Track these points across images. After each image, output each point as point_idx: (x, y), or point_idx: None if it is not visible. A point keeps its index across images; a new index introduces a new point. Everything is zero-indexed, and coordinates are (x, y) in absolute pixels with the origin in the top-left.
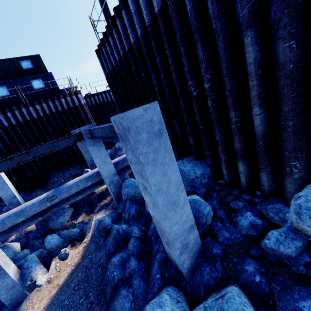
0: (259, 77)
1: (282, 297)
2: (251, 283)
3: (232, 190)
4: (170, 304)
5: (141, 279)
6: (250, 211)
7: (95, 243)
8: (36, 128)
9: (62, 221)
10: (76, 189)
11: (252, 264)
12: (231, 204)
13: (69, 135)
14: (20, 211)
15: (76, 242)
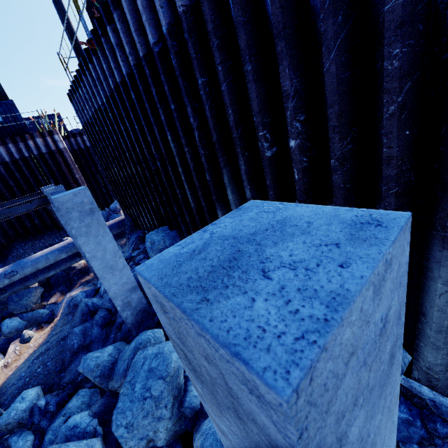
0: (183, 166)
1: None
2: None
3: None
4: (111, 351)
5: (100, 343)
6: None
7: (63, 320)
8: None
9: (28, 303)
10: (45, 262)
11: None
12: None
13: (38, 193)
14: None
15: (44, 325)
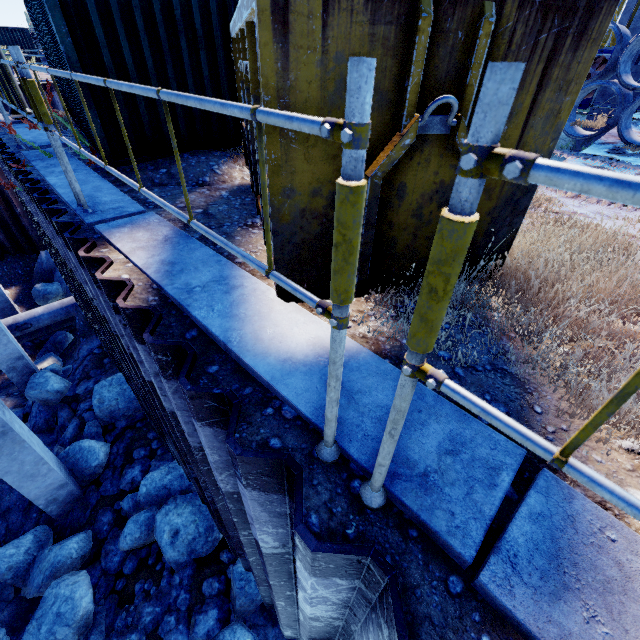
0: None
1: (110, 541)
2: (101, 530)
3: (150, 432)
4: (30, 544)
5: (21, 514)
6: (143, 464)
7: None
8: None
9: None
10: None
11: (109, 516)
12: (135, 452)
13: None
14: None
15: None
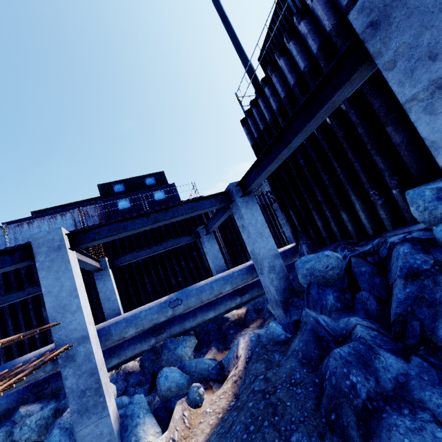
0: None
1: None
2: None
3: None
4: None
5: (441, 390)
6: None
7: (264, 360)
8: (152, 238)
9: (182, 354)
10: (209, 293)
11: None
12: None
13: (195, 233)
14: (132, 316)
15: (212, 383)
